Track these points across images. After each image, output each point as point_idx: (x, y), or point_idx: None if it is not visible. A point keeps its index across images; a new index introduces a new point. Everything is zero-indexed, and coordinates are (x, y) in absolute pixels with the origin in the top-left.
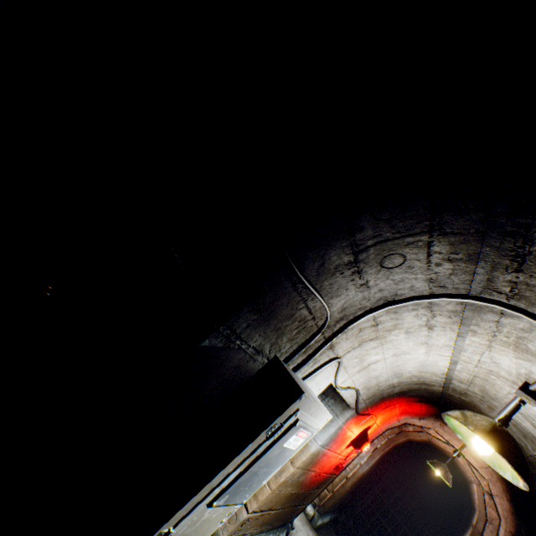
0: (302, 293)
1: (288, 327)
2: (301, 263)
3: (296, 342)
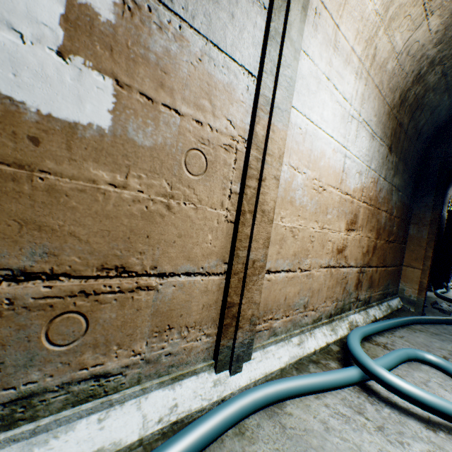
0: (447, 196)
1: (445, 204)
2: (447, 192)
3: (446, 205)
